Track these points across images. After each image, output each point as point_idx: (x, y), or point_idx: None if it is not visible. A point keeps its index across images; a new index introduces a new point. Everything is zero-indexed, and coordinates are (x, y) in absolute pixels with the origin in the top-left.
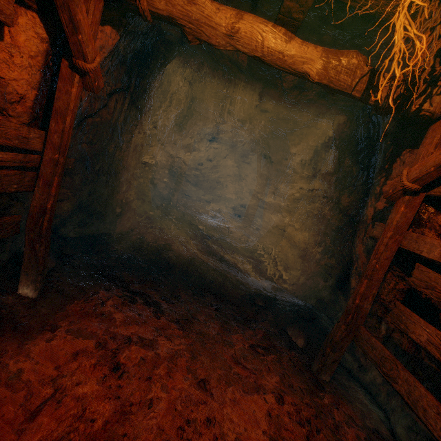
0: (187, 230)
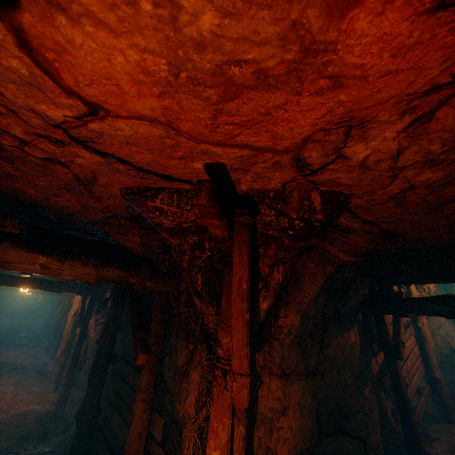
0: (4, 339)
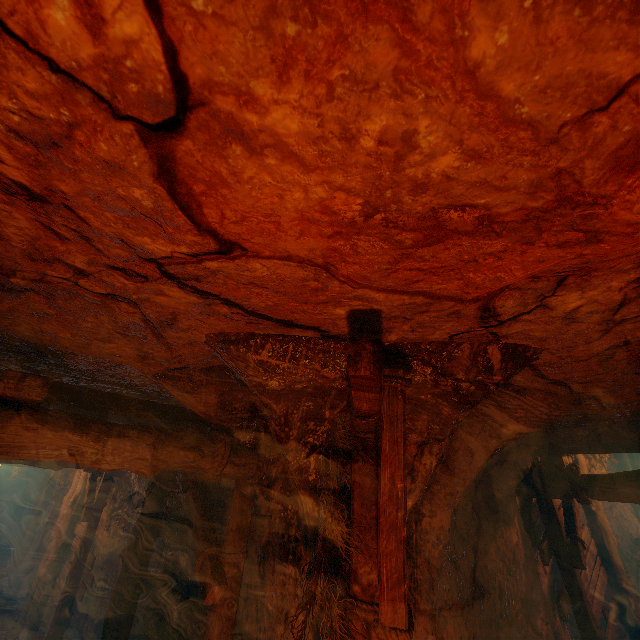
0: None
